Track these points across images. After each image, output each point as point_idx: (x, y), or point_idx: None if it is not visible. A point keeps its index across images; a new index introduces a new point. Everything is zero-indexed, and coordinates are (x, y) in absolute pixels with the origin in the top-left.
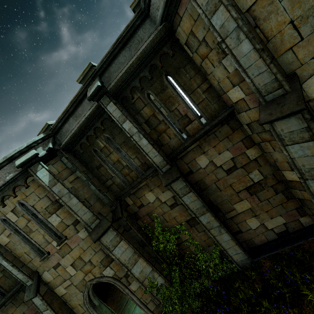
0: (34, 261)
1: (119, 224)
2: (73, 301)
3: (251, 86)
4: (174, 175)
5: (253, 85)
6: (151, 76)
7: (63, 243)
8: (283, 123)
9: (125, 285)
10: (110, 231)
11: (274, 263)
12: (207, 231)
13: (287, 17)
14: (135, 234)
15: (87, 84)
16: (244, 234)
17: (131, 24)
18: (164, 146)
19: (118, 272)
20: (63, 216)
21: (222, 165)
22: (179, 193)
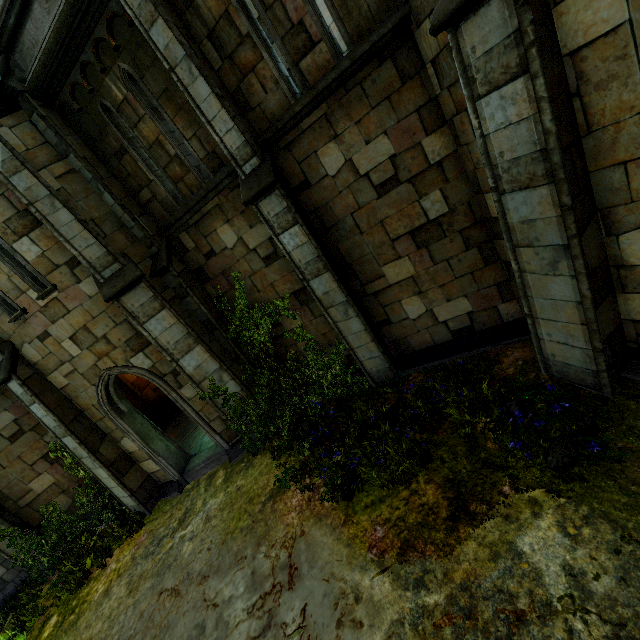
0: (1, 323)
1: (166, 284)
2: (82, 399)
3: None
4: (263, 179)
5: None
6: None
7: (51, 297)
8: (476, 25)
9: (173, 387)
10: (141, 289)
11: (428, 376)
12: (323, 310)
13: None
14: (195, 307)
15: None
16: (394, 328)
17: None
18: (253, 112)
19: (160, 364)
20: (44, 245)
21: (370, 171)
22: (275, 224)
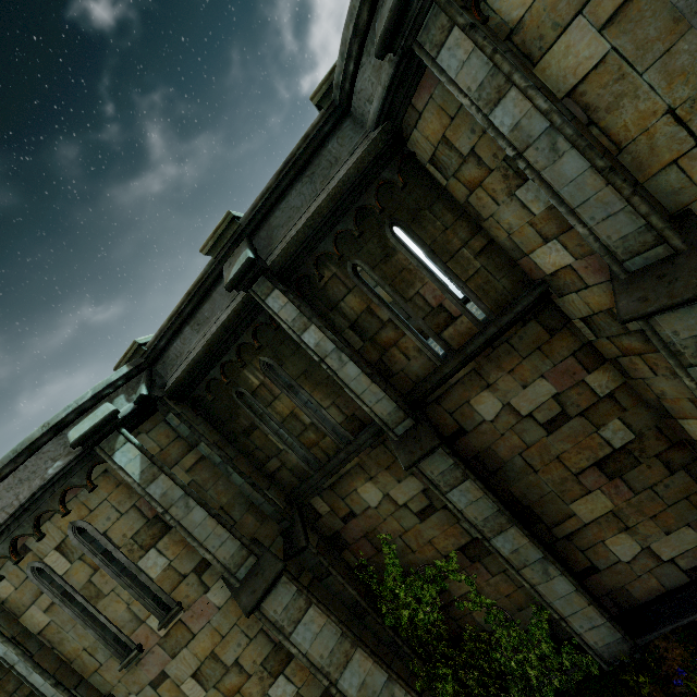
0: (104, 670)
1: (301, 565)
2: None
3: (591, 241)
4: (425, 442)
5: (596, 239)
6: (360, 231)
7: (174, 621)
8: (676, 318)
9: None
10: (283, 585)
11: (695, 651)
12: (515, 573)
13: (659, 103)
14: (339, 588)
15: (222, 256)
16: (603, 576)
17: (313, 132)
18: (396, 376)
19: (305, 688)
20: (172, 553)
21: (533, 411)
22: (440, 482)
